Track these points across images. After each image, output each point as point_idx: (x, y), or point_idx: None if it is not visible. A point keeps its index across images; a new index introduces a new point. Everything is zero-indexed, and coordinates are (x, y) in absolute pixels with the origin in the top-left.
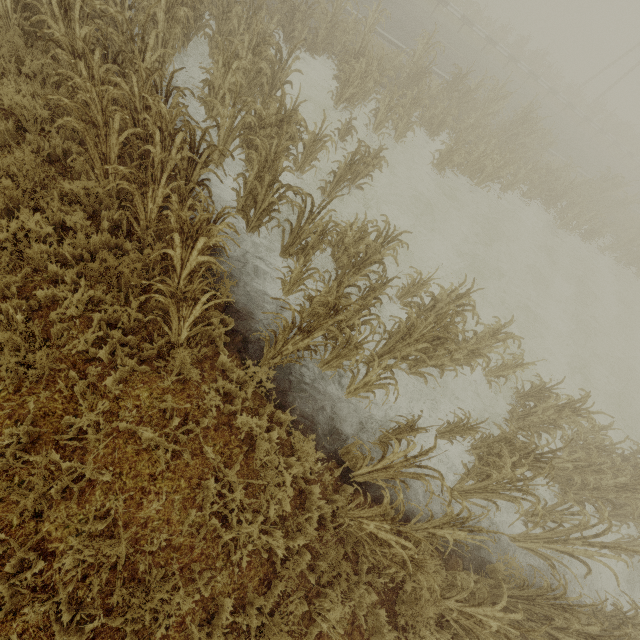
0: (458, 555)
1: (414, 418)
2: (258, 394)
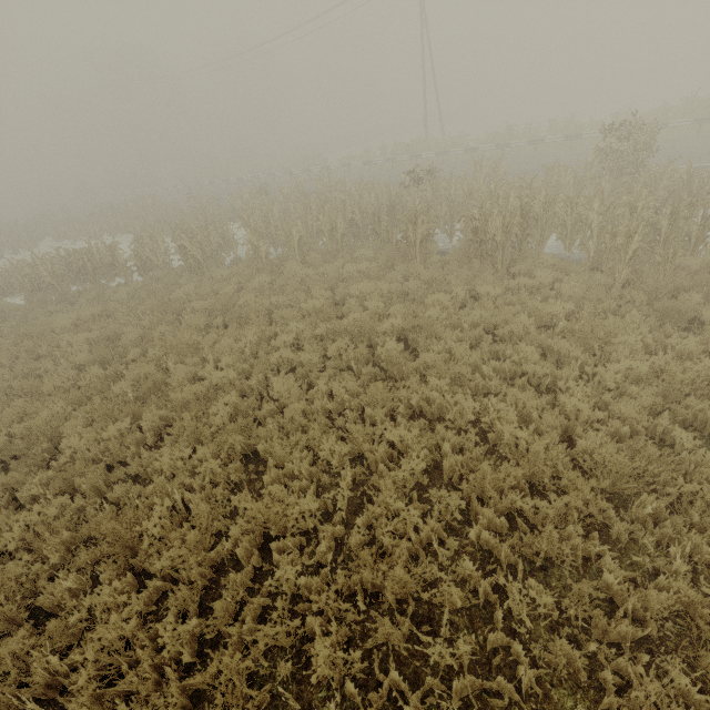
0: None
1: None
2: None
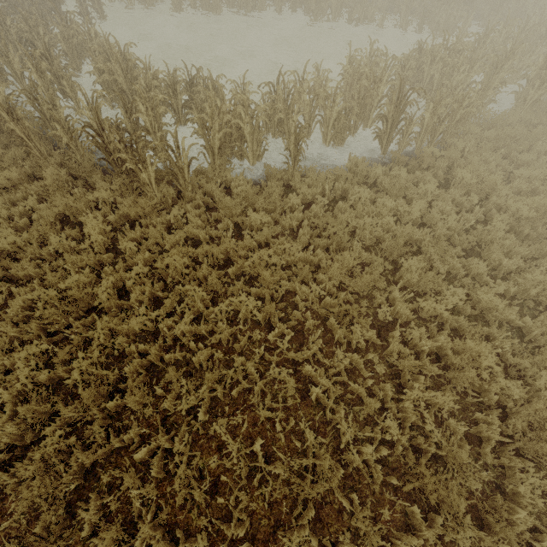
0: None
1: None
2: None
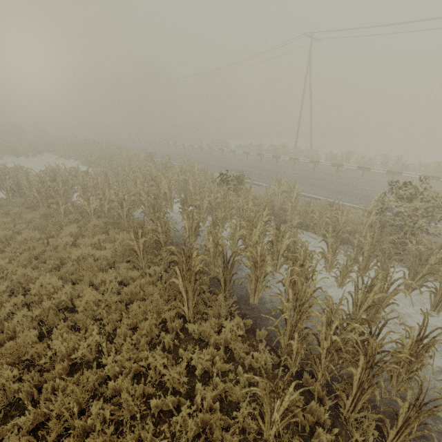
0: None
1: None
2: None
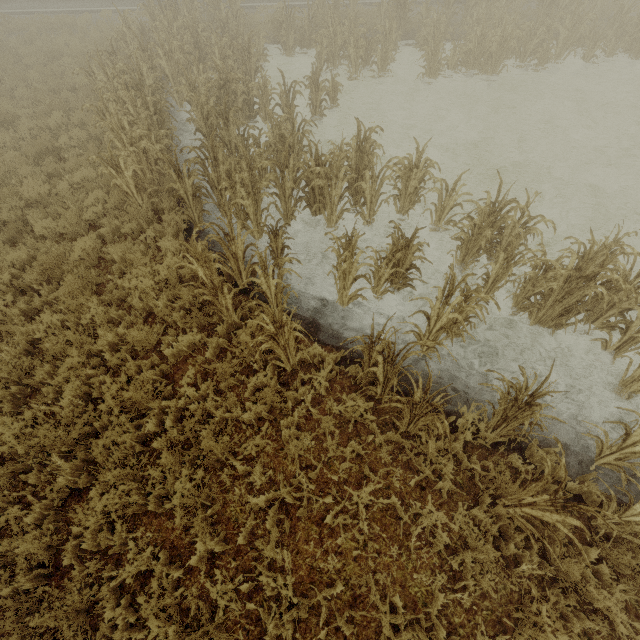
0: (335, 347)
1: (284, 231)
2: (189, 241)
